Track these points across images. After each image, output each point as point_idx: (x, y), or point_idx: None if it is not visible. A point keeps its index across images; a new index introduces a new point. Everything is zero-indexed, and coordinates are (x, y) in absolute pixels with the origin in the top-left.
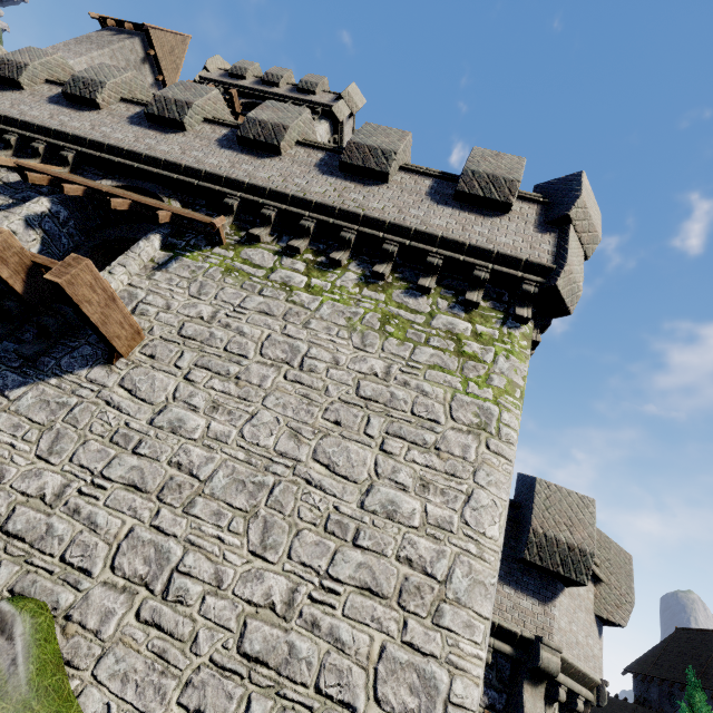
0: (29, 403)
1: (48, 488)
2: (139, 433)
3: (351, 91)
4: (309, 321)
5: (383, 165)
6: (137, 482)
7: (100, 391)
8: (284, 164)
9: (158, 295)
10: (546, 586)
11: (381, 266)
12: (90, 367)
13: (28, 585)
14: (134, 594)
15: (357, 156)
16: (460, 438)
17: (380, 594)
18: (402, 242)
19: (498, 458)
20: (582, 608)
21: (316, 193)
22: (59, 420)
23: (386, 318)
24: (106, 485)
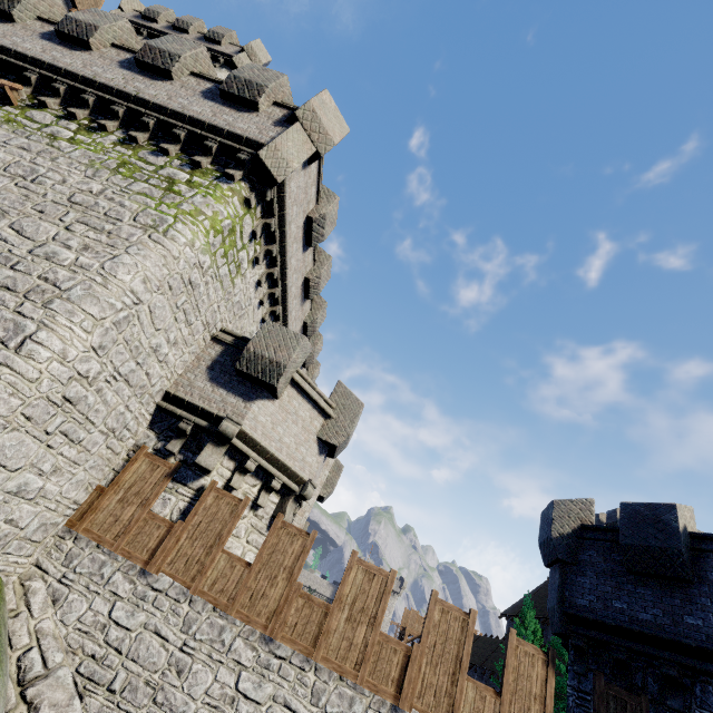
0: None
1: None
2: None
3: (255, 46)
4: (58, 158)
5: (168, 64)
6: None
7: None
8: (91, 57)
9: None
10: (254, 392)
11: (138, 133)
12: None
13: None
14: None
15: (149, 56)
16: (132, 230)
17: (14, 290)
18: (158, 117)
19: (156, 245)
20: (298, 424)
21: (106, 78)
22: None
23: (124, 164)
24: None
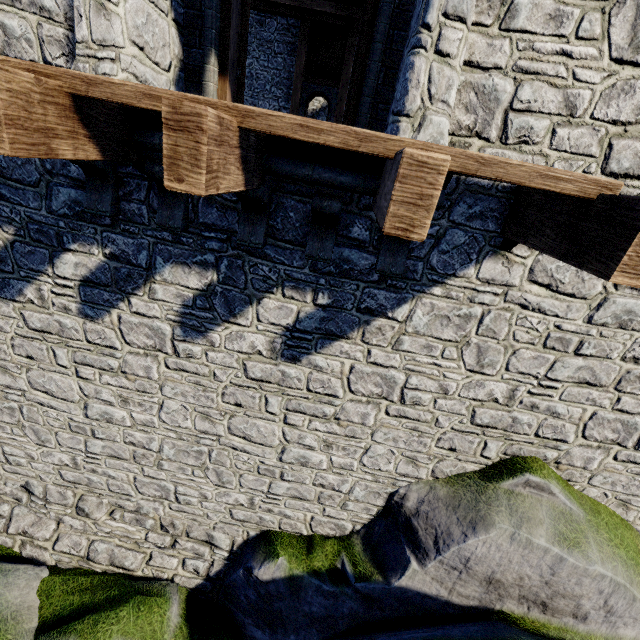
0: (425, 322)
1: (496, 394)
2: (577, 335)
3: None
4: None
5: None
6: (589, 380)
7: (506, 294)
8: None
9: (541, 81)
10: None
11: None
12: (476, 262)
13: (516, 450)
14: (608, 449)
15: None
16: None
17: None
18: None
19: None
20: None
21: None
22: (472, 335)
23: None
24: (555, 385)
